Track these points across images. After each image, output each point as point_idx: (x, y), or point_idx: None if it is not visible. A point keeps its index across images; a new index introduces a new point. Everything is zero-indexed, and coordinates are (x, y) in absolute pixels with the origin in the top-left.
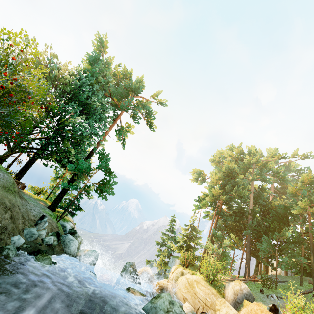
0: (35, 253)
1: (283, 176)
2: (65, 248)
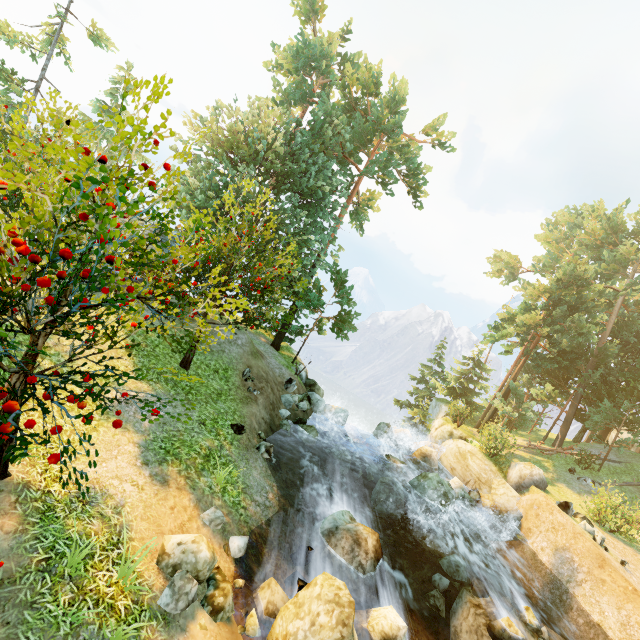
0: (299, 423)
1: None
2: (314, 408)
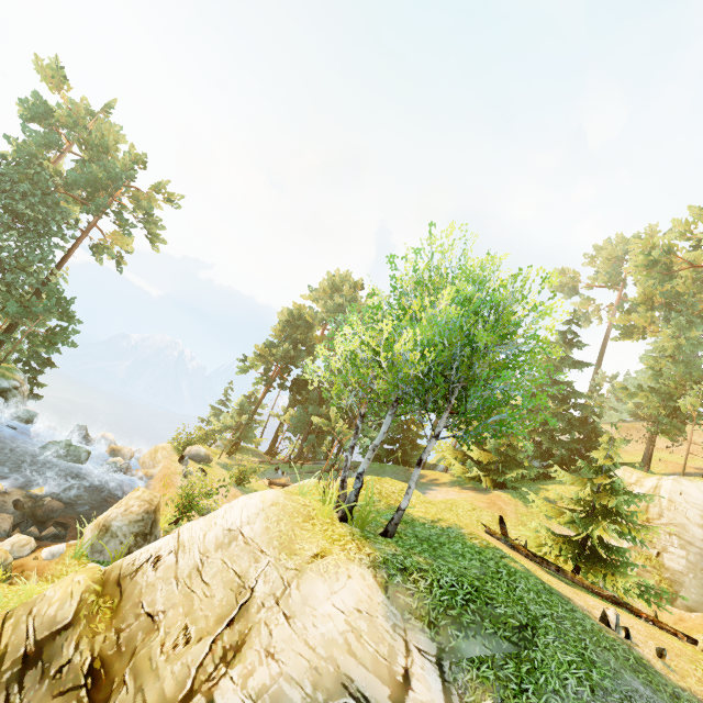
0: None
1: None
2: None
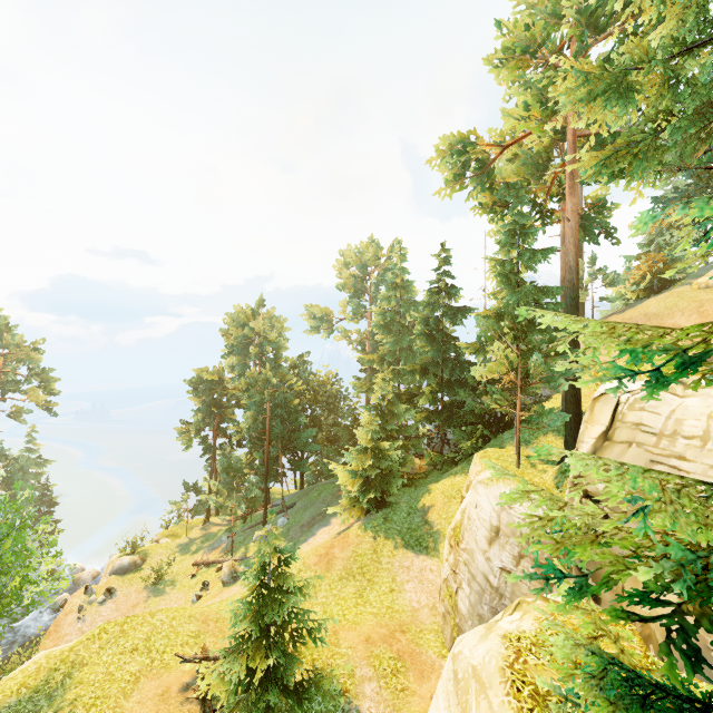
0: None
1: (280, 357)
2: None
